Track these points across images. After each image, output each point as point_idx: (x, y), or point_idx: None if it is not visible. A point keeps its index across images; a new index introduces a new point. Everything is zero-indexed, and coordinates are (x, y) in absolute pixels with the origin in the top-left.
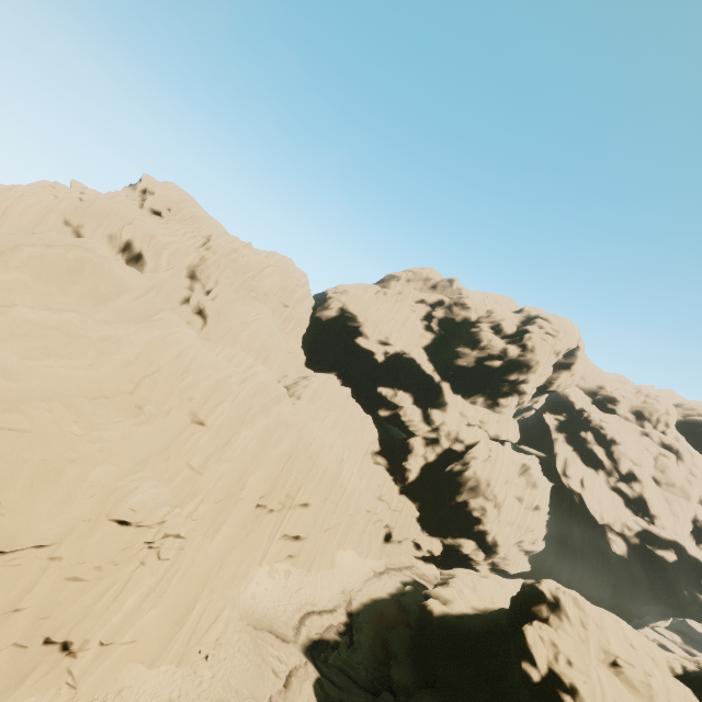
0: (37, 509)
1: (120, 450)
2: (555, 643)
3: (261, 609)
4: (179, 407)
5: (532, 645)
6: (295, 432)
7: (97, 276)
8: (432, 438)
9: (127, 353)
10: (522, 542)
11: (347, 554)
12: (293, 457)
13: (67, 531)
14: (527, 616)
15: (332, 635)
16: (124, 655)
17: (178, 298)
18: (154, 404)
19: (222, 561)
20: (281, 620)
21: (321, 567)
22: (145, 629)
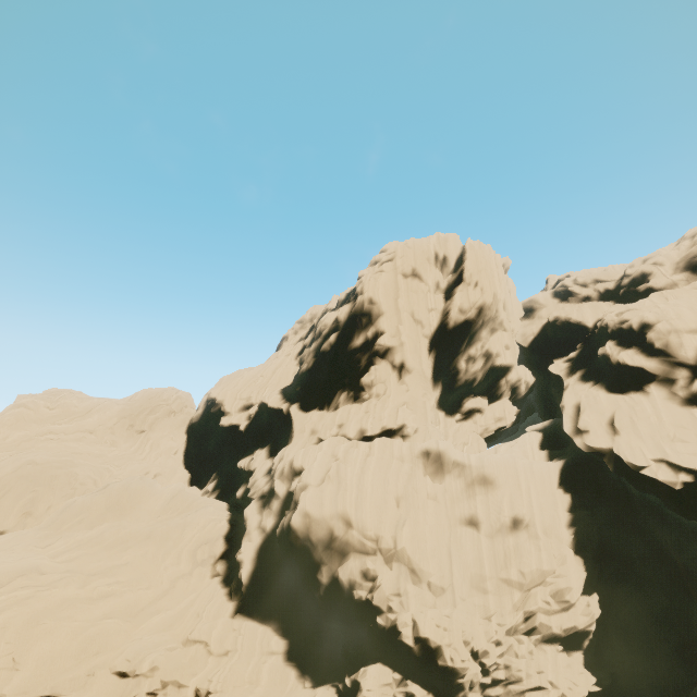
0: None
1: None
2: None
3: None
4: None
5: None
6: None
7: None
8: (268, 491)
9: None
10: (530, 620)
11: None
12: None
13: None
14: None
15: None
16: None
17: None
18: None
19: None
20: None
21: None
22: None
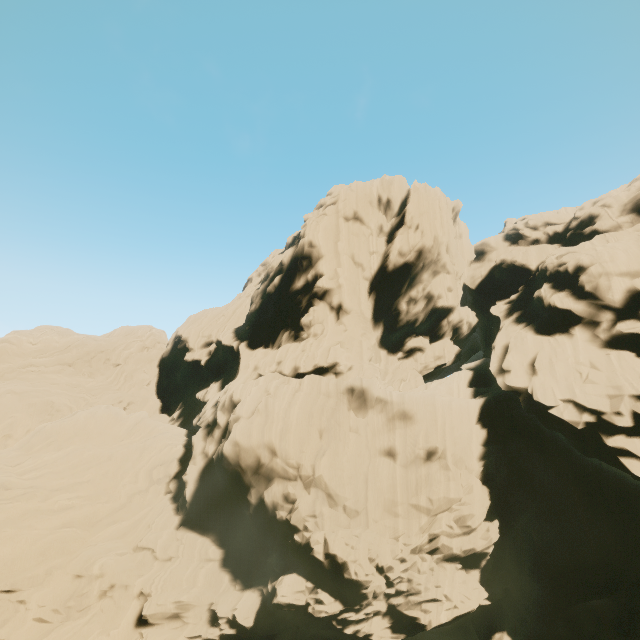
0: None
1: None
2: None
3: None
4: None
5: None
6: None
7: None
8: (212, 421)
9: None
10: (434, 541)
11: None
12: None
13: None
14: None
15: None
16: None
17: None
18: None
19: None
20: None
21: None
22: None
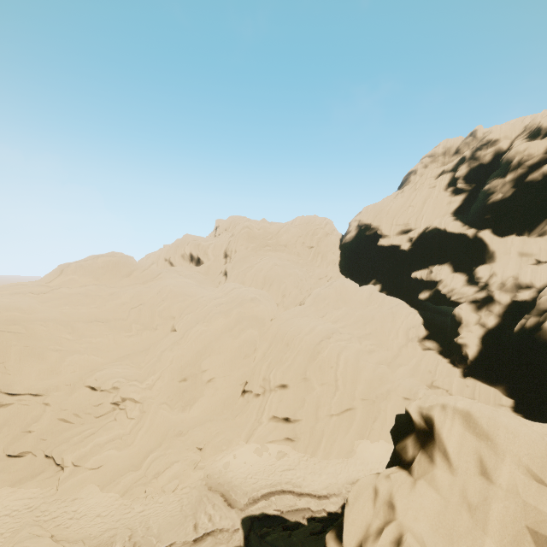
0: (26, 372)
1: (110, 350)
2: (393, 501)
3: (229, 477)
4: (165, 324)
5: (348, 501)
6: (275, 327)
7: (118, 267)
8: (482, 298)
9: (125, 299)
10: None
11: (375, 446)
12: (272, 347)
13: (50, 388)
14: (392, 463)
15: (298, 517)
16: (89, 477)
17: (219, 272)
18: (142, 323)
19: (190, 428)
20: (243, 489)
21: (332, 455)
22: (102, 461)
